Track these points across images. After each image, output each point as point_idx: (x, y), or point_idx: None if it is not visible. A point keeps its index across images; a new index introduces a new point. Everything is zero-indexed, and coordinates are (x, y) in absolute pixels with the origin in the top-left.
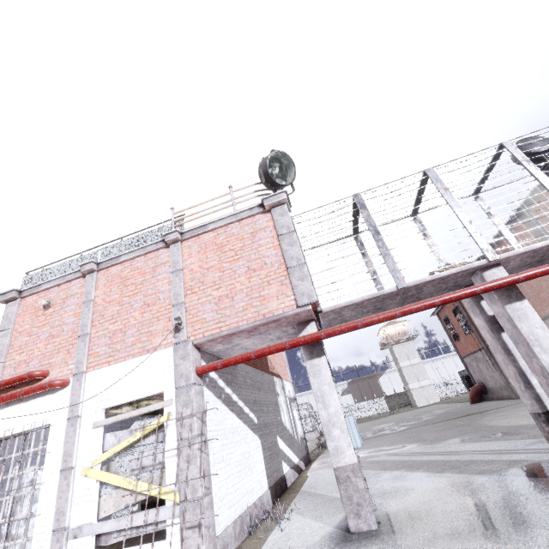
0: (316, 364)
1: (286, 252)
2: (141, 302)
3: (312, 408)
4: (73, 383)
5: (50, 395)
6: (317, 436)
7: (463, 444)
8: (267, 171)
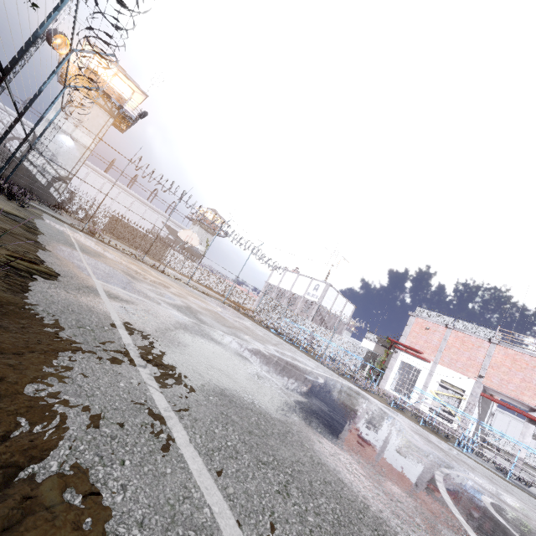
0: (529, 425)
1: None
2: (467, 355)
3: None
4: (432, 364)
5: (422, 361)
6: None
7: None
8: None
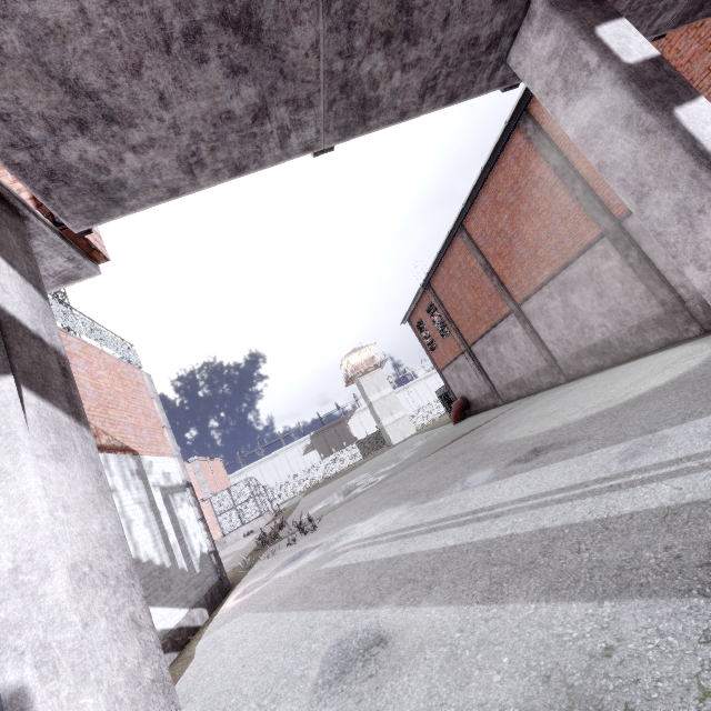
0: None
1: None
2: None
3: (259, 483)
4: None
5: None
6: (270, 519)
7: (490, 487)
8: None
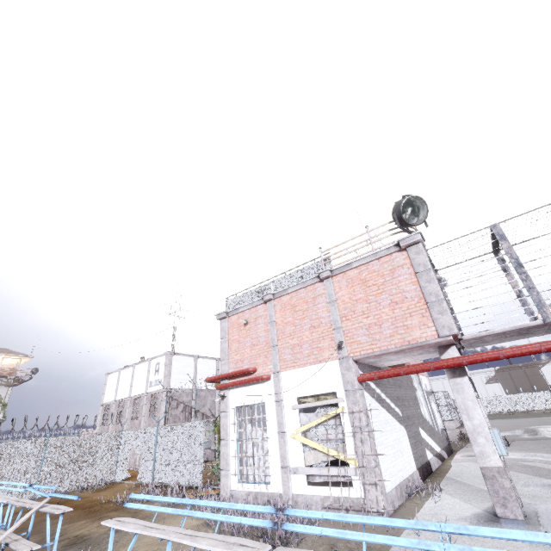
0: (458, 382)
1: (425, 288)
2: (308, 324)
3: (449, 397)
4: (274, 378)
5: (260, 384)
6: (457, 425)
7: None
8: (401, 217)
